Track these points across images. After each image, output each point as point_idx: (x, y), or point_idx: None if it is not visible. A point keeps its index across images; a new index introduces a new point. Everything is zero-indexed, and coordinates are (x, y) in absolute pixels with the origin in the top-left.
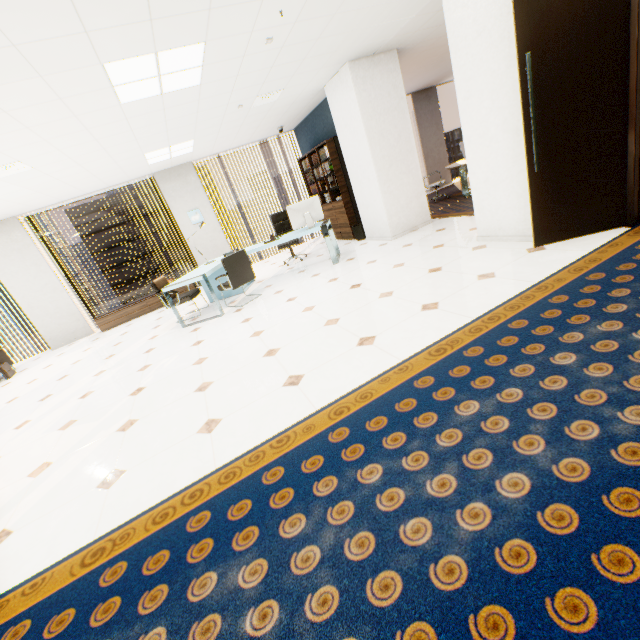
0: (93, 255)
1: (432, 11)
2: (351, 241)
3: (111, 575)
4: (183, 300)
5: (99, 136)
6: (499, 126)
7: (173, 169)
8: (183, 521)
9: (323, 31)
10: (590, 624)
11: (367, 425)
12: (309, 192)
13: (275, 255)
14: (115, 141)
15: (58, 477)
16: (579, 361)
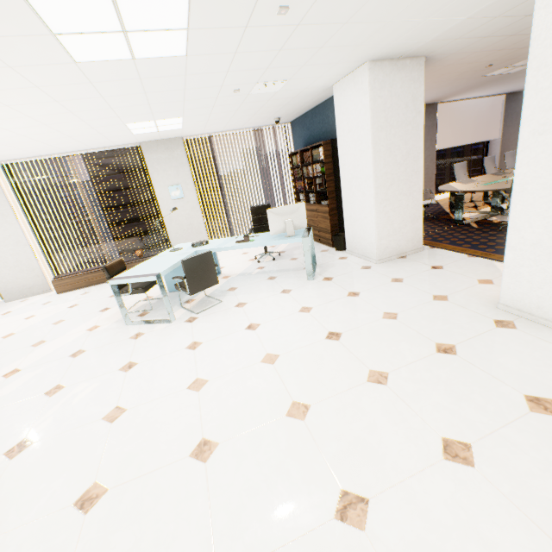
0: (97, 194)
1: (489, 15)
2: (329, 248)
3: None
4: (135, 291)
5: (59, 97)
6: None
7: (161, 141)
8: None
9: (356, 12)
10: None
11: None
12: (294, 187)
13: None
14: (84, 106)
15: None
16: None
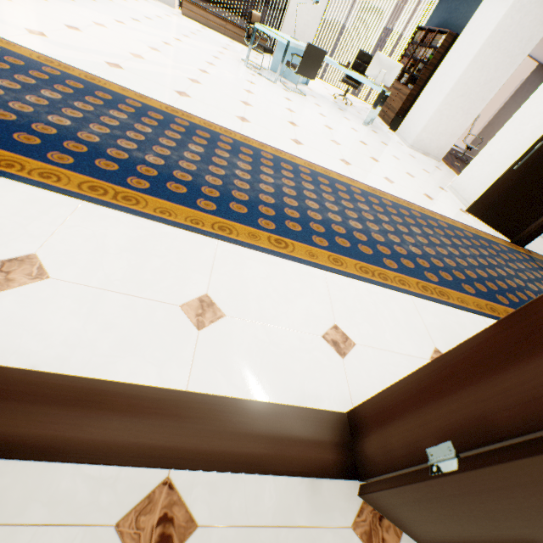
0: None
1: None
2: (385, 125)
3: (181, 122)
4: (259, 47)
5: None
6: (534, 127)
7: None
8: (219, 134)
9: None
10: (344, 246)
11: (319, 178)
12: (398, 61)
13: (331, 85)
14: None
15: (150, 69)
16: (419, 234)
